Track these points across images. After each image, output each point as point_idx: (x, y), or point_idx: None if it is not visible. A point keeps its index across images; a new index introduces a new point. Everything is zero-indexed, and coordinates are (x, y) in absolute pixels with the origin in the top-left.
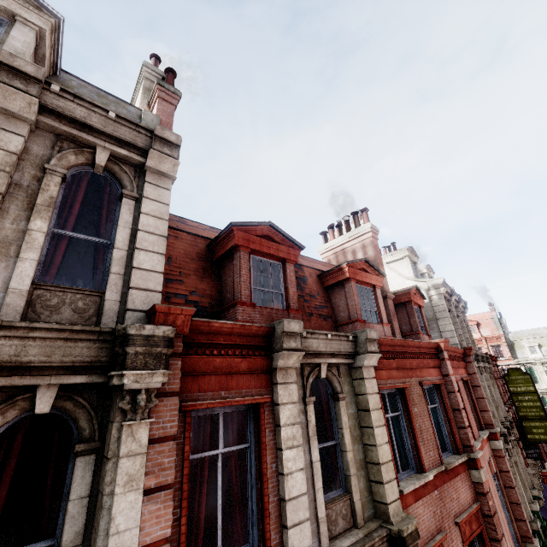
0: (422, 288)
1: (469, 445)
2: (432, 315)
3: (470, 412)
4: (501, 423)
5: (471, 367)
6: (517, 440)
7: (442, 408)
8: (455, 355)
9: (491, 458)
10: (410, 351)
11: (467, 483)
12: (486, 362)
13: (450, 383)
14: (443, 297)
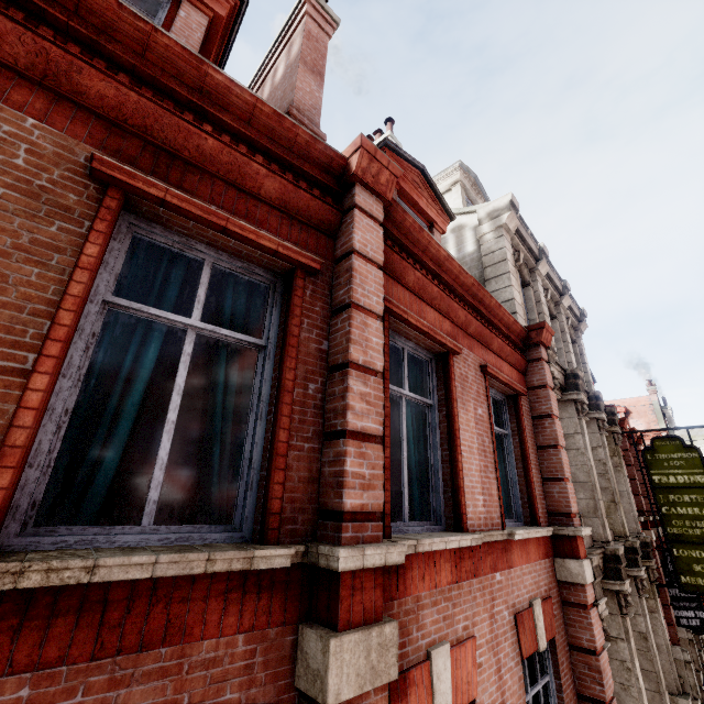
0: (469, 225)
1: (339, 511)
2: (477, 276)
3: (484, 454)
4: (619, 539)
5: (538, 370)
6: (657, 585)
7: (277, 357)
8: (477, 306)
9: (540, 605)
10: (93, 36)
11: (232, 696)
12: (604, 412)
13: (346, 276)
14: (507, 236)
